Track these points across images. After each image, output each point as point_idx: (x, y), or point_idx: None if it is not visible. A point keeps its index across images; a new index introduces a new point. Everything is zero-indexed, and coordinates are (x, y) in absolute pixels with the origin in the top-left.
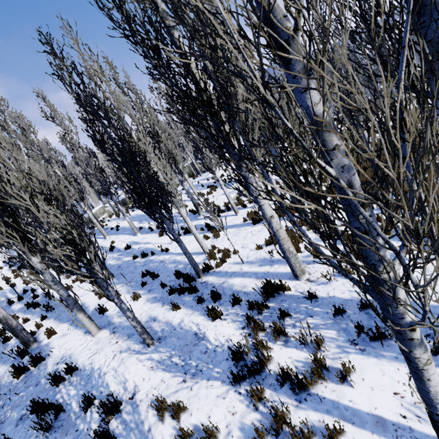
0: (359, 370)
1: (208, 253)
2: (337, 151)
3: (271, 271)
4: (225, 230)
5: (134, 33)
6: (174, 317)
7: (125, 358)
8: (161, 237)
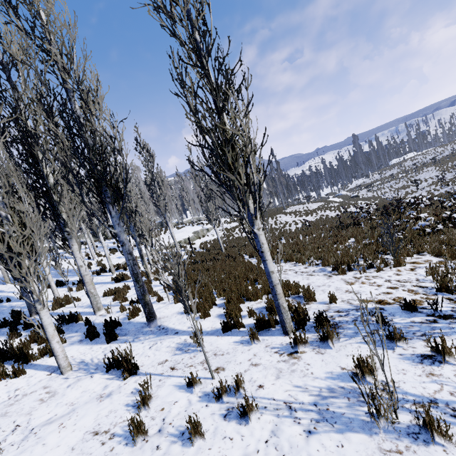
0: (68, 350)
1: (54, 299)
2: (7, 225)
3: (87, 311)
4: None
5: (9, 147)
6: None
7: None
8: None
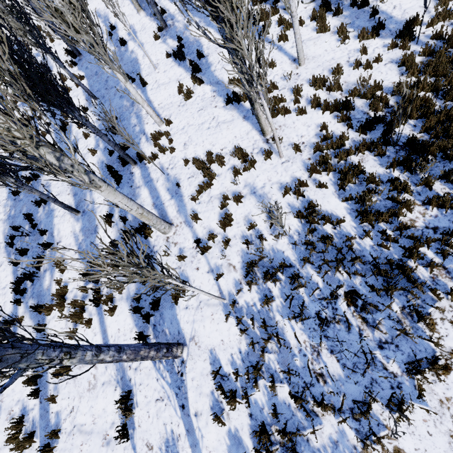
0: (121, 311)
1: (152, 135)
2: None
3: (165, 205)
4: (204, 87)
5: None
6: (98, 198)
7: (66, 213)
8: (156, 43)
